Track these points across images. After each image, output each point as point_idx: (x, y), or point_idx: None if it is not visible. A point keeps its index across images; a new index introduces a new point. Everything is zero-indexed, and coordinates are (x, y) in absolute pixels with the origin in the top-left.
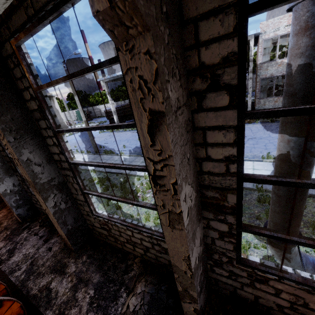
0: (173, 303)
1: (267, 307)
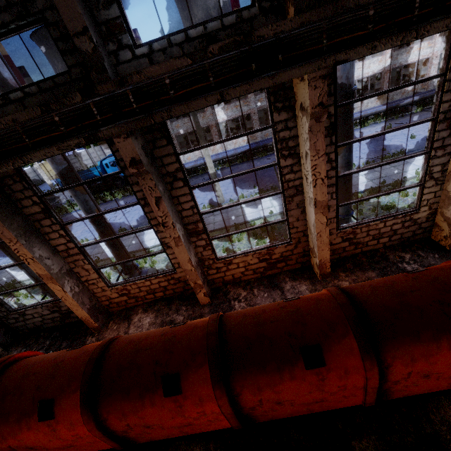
0: None
1: (41, 326)
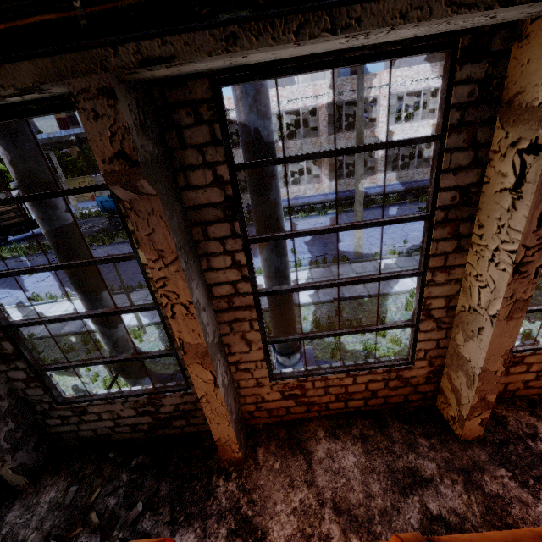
0: (2, 482)
1: (107, 436)
